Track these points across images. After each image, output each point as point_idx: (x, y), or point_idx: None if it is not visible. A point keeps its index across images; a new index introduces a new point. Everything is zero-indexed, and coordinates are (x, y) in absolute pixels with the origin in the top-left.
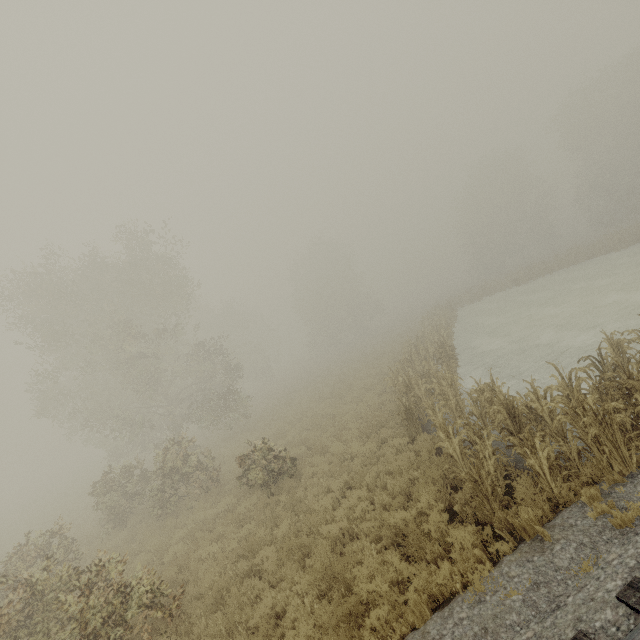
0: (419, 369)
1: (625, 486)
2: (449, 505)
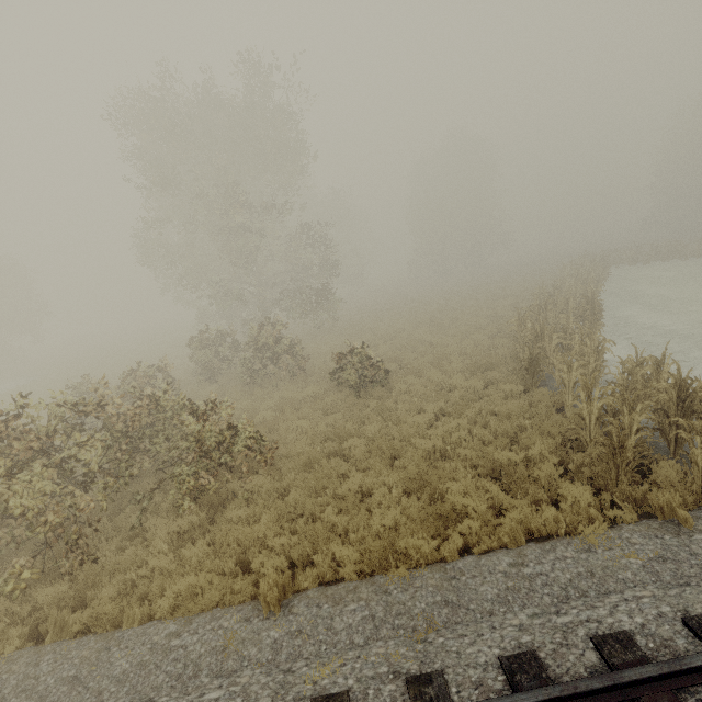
0: (551, 321)
1: None
2: (559, 462)
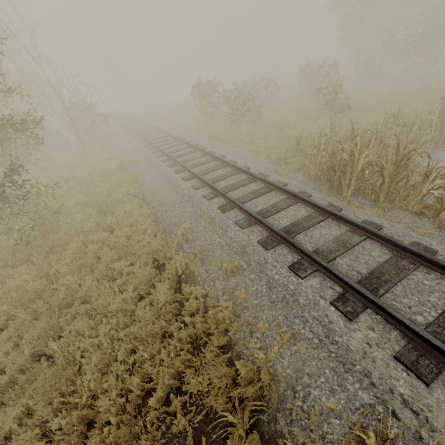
0: None
1: (302, 175)
2: None
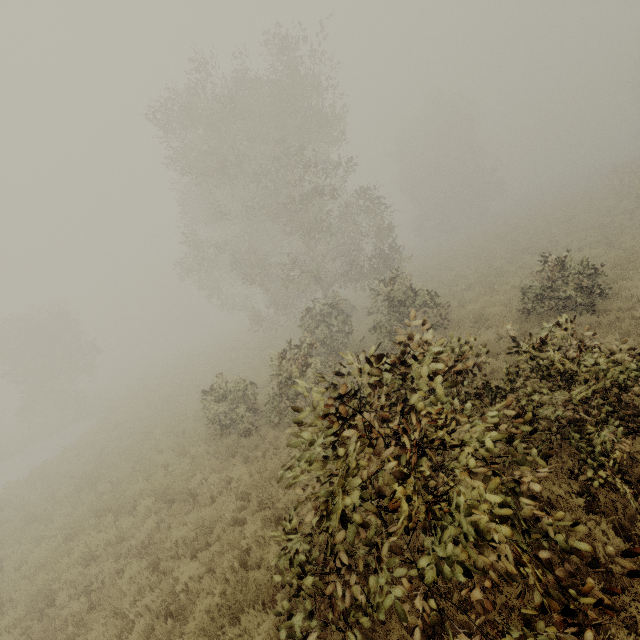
0: None
1: None
2: None
